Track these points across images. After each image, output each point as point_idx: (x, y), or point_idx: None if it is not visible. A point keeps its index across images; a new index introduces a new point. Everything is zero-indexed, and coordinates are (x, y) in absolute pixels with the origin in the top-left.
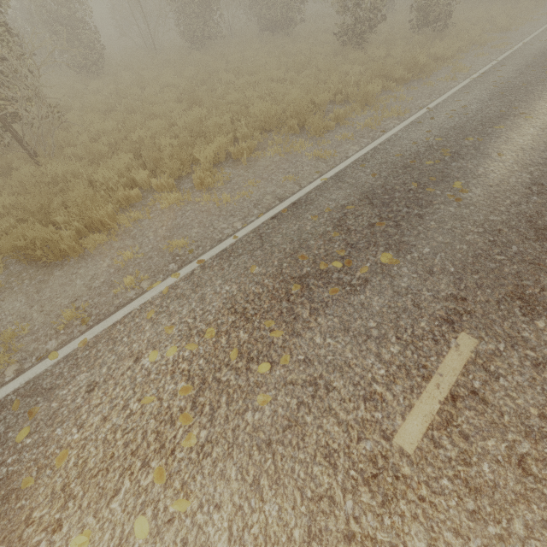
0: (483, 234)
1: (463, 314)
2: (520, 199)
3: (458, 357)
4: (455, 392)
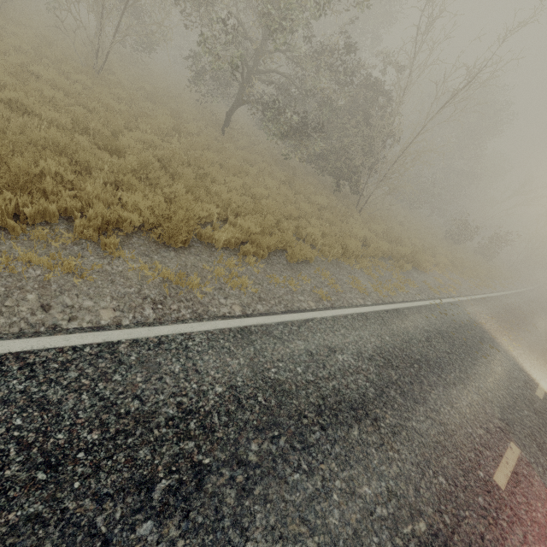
0: None
1: None
2: None
3: None
4: None
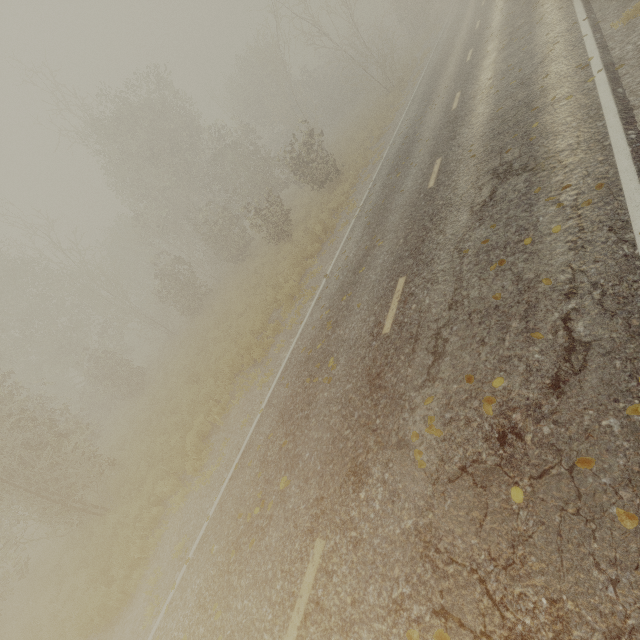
0: (340, 411)
1: (320, 516)
2: (366, 351)
3: (312, 569)
4: (307, 611)
